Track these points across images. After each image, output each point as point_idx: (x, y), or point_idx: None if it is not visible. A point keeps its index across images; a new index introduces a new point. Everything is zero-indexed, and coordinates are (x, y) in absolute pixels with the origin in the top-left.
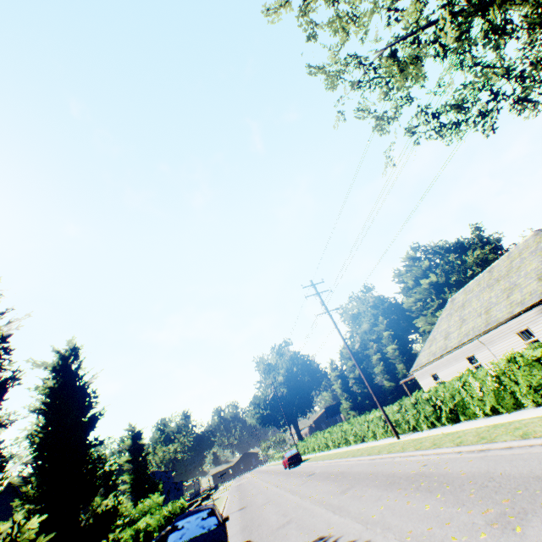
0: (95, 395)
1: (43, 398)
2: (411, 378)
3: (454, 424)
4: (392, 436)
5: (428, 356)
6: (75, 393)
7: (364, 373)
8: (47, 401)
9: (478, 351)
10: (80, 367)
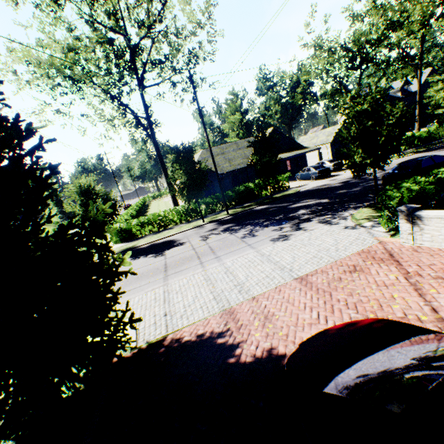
0: None
1: None
2: None
3: None
4: None
5: None
6: None
7: None
8: None
9: None
10: None
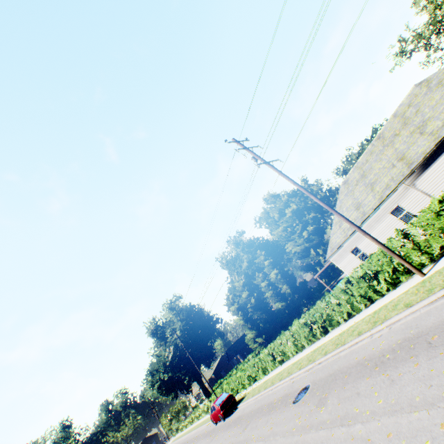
0: None
1: None
2: (321, 272)
3: None
4: (387, 293)
5: (343, 234)
6: None
7: (259, 300)
8: None
9: (403, 198)
10: None
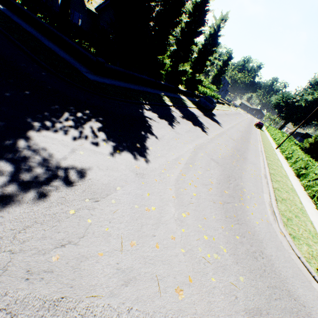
0: (218, 45)
1: (208, 33)
2: None
3: (284, 159)
4: (279, 149)
5: None
6: (215, 39)
7: None
8: (208, 35)
9: None
10: (223, 27)
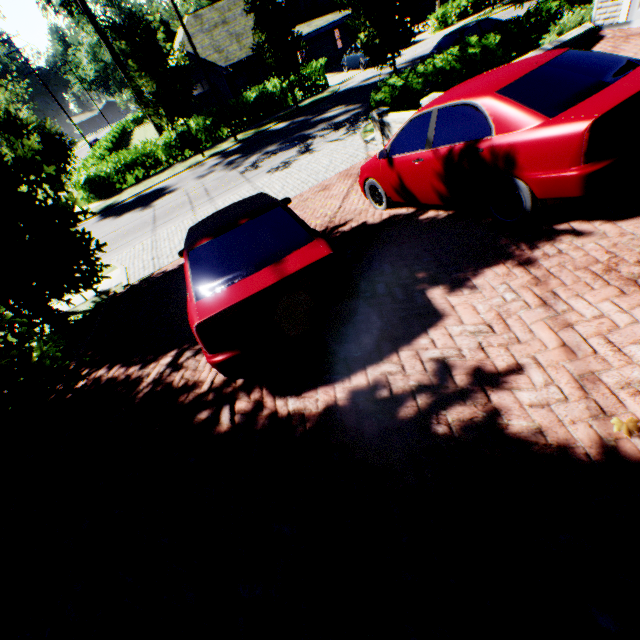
0: None
1: None
2: None
3: None
4: None
5: None
6: None
7: None
8: None
9: None
10: None
